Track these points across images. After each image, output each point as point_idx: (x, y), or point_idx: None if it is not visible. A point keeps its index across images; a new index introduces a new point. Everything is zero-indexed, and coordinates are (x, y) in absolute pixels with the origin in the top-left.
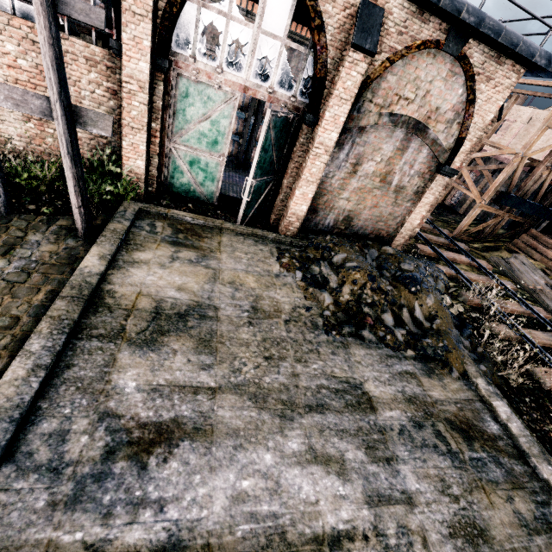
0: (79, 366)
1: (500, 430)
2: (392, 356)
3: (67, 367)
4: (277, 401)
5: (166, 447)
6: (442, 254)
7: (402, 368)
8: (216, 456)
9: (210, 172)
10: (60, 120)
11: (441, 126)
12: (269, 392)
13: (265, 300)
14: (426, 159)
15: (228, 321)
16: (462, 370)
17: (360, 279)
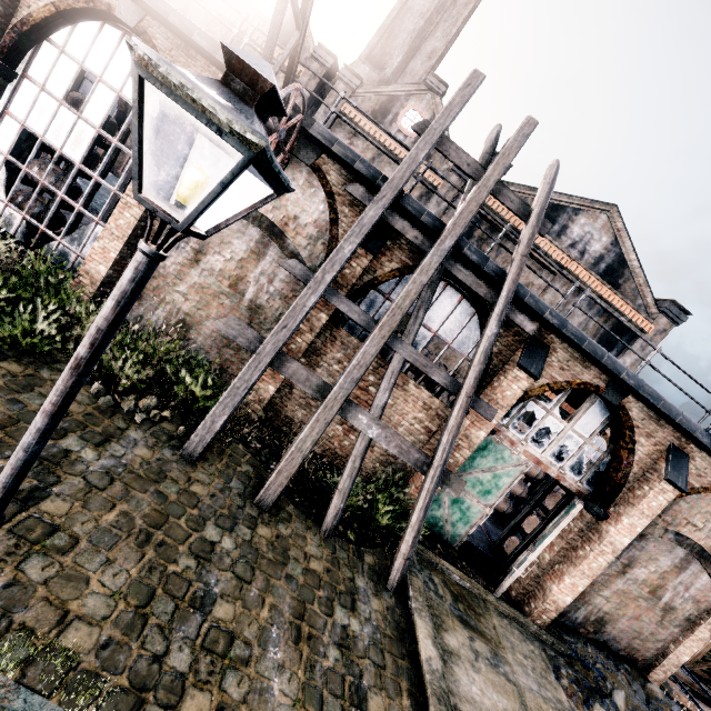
0: None
1: None
2: None
3: None
4: None
5: None
6: (703, 709)
7: None
8: None
9: (468, 515)
10: (435, 479)
11: None
12: None
13: None
14: (704, 587)
15: None
16: None
17: None
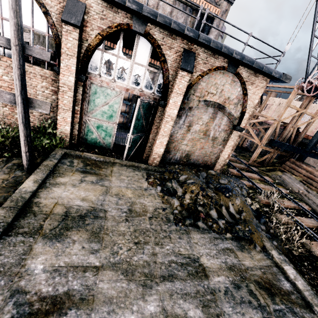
0: (5, 255)
1: (291, 287)
2: (218, 238)
3: None
4: (141, 274)
5: (57, 315)
6: (243, 173)
7: (224, 246)
8: None
9: (108, 131)
10: (20, 105)
11: (232, 106)
12: (136, 268)
13: (137, 205)
14: (226, 123)
15: (112, 219)
16: (262, 245)
17: (195, 190)
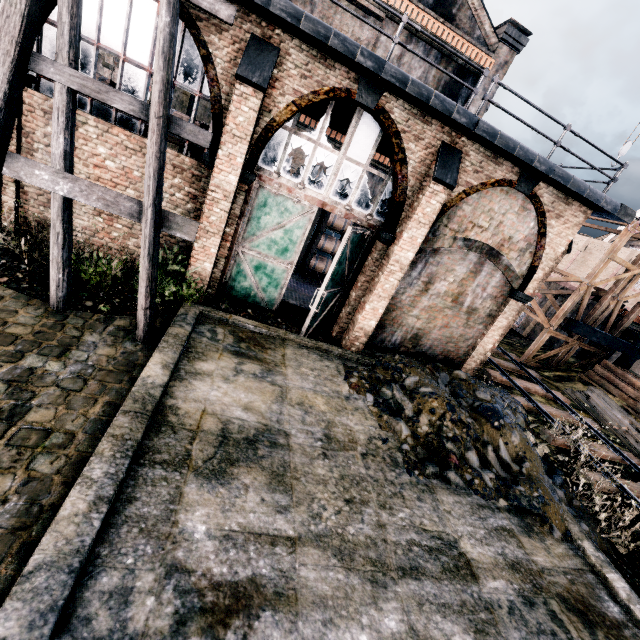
0: (142, 501)
1: (622, 614)
2: (484, 506)
3: (129, 501)
4: (365, 560)
5: (245, 618)
6: (515, 382)
7: (497, 523)
8: (303, 635)
9: (275, 278)
10: (149, 223)
11: (513, 253)
12: (355, 547)
13: (337, 427)
14: (499, 284)
15: (301, 451)
16: (564, 529)
17: (439, 408)
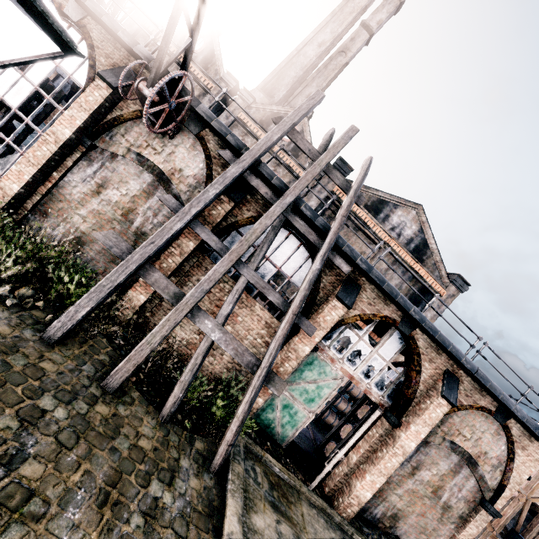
0: None
1: None
2: None
3: None
4: None
5: None
6: None
7: None
8: None
9: (295, 419)
10: (261, 378)
11: (487, 466)
12: None
13: None
14: (472, 489)
15: None
16: None
17: None
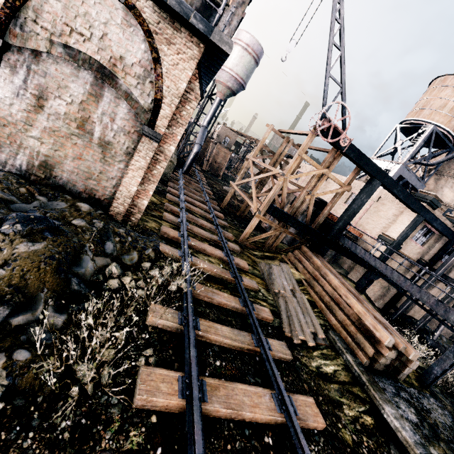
0: None
1: None
2: None
3: None
4: None
5: None
6: (185, 239)
7: None
8: None
9: None
10: None
11: (132, 80)
12: None
13: None
14: (129, 116)
15: None
16: None
17: None
